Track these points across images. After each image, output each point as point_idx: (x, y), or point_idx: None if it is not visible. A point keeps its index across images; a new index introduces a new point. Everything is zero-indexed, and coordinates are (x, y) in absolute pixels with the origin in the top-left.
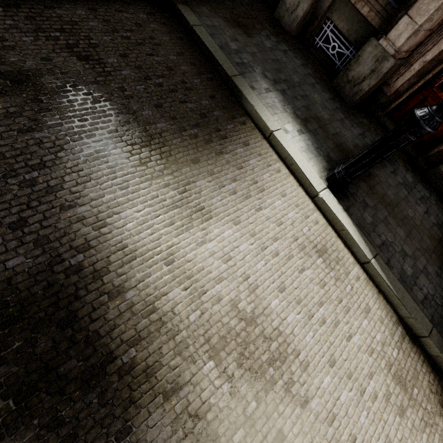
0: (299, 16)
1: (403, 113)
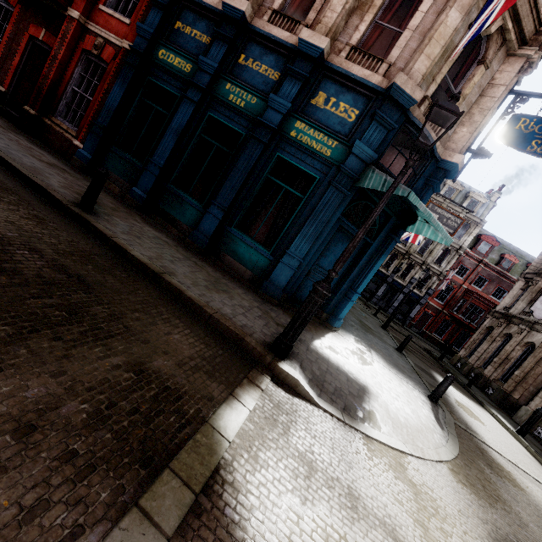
0: (523, 419)
1: None
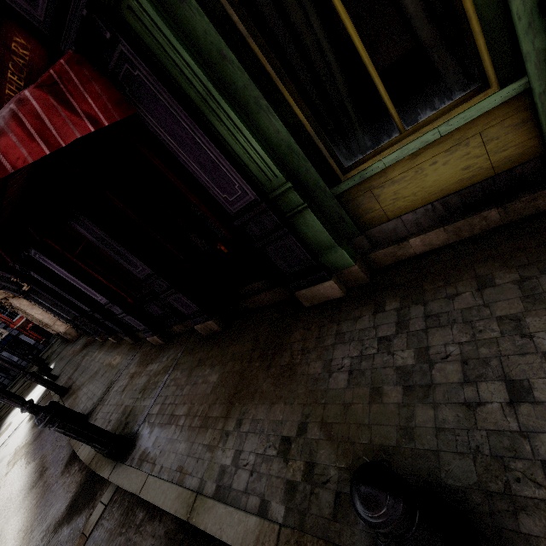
0: (68, 338)
1: None
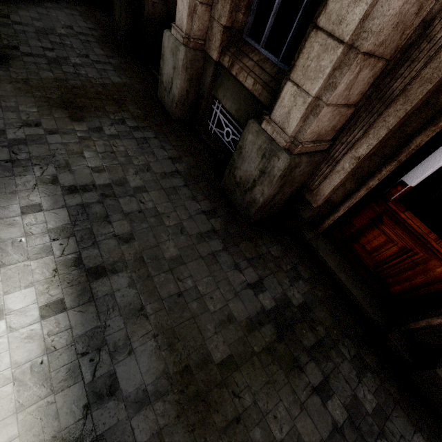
0: (175, 95)
1: (348, 235)
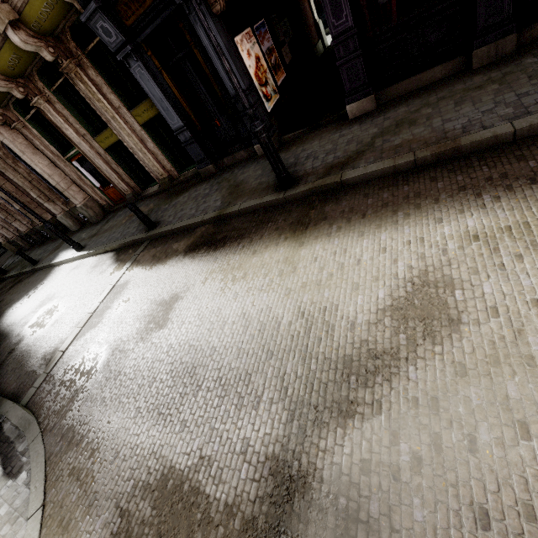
0: (72, 225)
1: (114, 200)
